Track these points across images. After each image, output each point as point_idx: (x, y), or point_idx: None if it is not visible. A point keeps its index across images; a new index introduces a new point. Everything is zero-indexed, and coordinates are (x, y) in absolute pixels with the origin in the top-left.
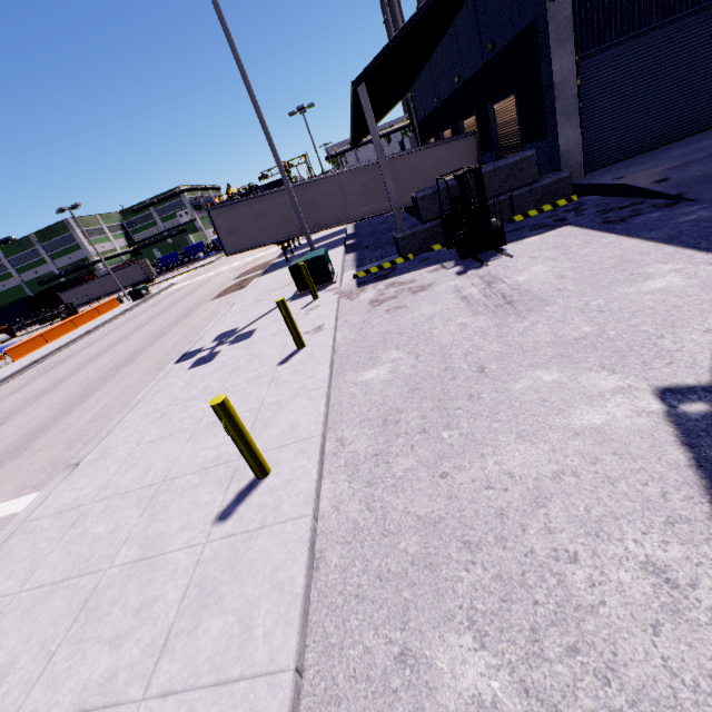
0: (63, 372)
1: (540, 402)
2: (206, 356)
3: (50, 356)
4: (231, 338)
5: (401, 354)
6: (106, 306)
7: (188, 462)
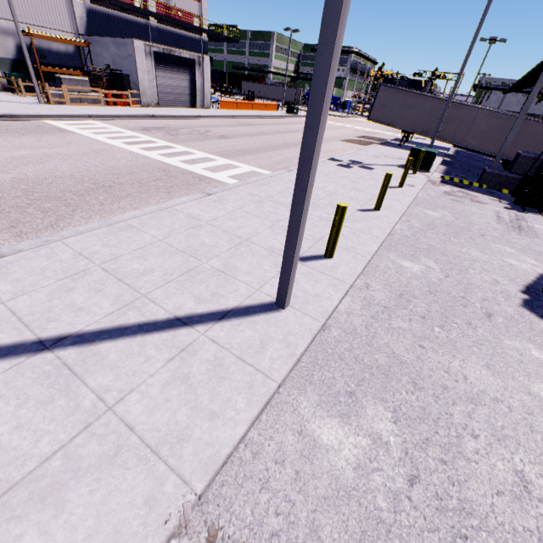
0: (254, 131)
1: (497, 251)
2: (345, 165)
3: (240, 118)
4: (359, 165)
5: (448, 214)
6: (270, 106)
7: (343, 193)
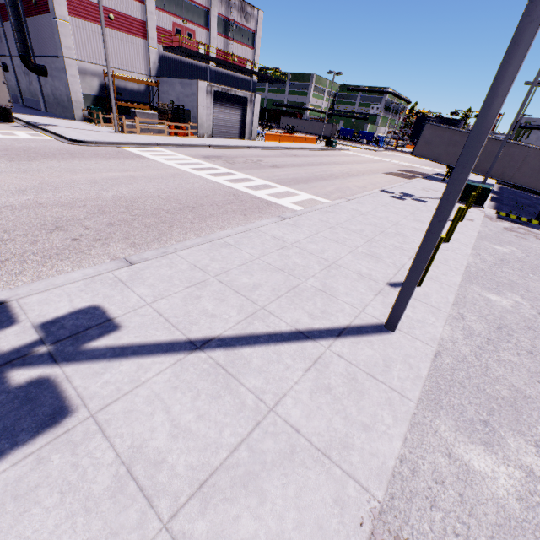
0: (300, 161)
1: None
2: (398, 197)
3: (284, 149)
4: (412, 197)
5: (518, 251)
6: (310, 139)
7: (406, 224)
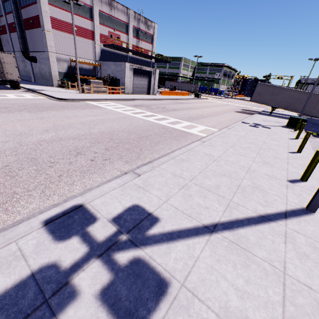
0: (186, 106)
1: None
2: (253, 126)
3: (174, 99)
4: (261, 126)
5: None
6: (185, 93)
7: (270, 142)
